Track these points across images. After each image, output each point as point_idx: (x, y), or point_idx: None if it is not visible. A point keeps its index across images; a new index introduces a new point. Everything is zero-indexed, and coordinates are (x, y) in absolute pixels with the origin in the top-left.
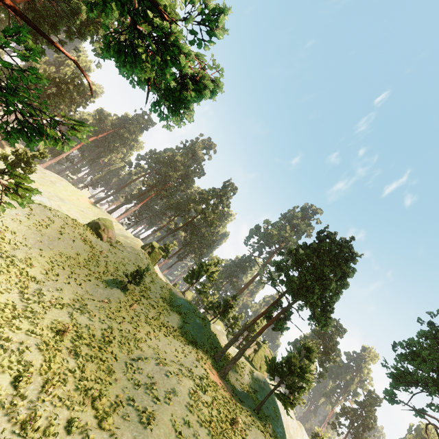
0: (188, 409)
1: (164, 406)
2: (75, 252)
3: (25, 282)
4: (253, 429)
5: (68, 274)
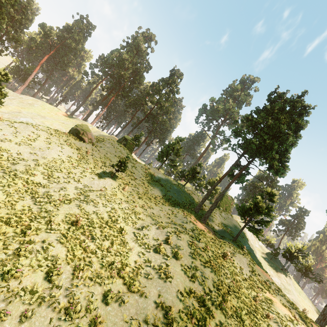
0: (191, 258)
1: (173, 260)
2: (66, 156)
3: (33, 189)
4: (237, 255)
5: (67, 175)
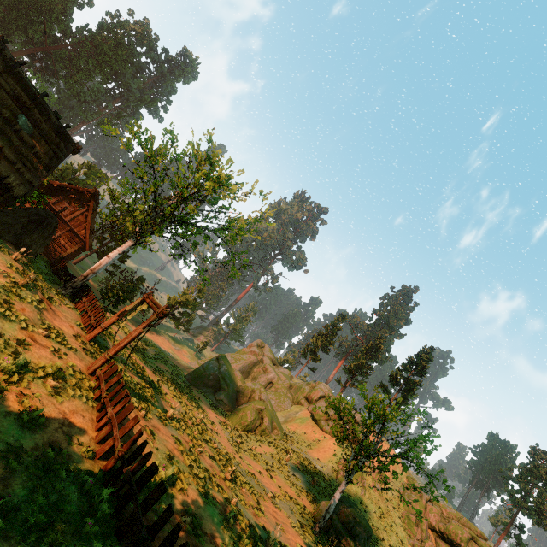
0: None
1: None
2: None
3: None
4: None
5: None
